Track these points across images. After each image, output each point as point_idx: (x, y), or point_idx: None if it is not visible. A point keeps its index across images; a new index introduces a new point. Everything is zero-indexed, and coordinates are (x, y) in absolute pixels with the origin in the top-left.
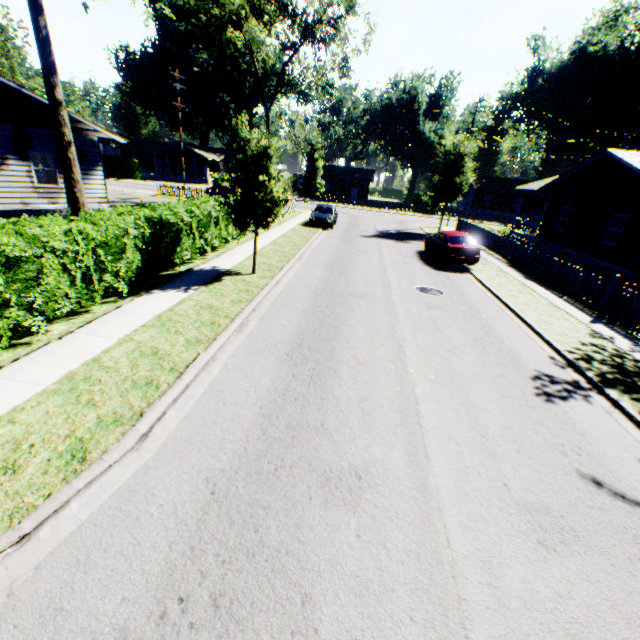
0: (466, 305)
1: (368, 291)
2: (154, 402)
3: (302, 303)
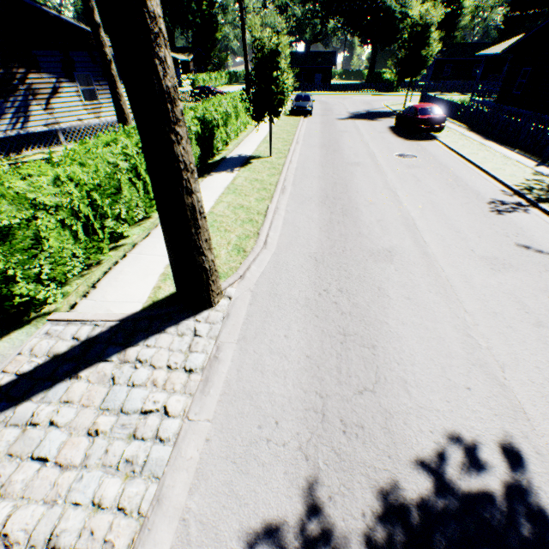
0: (436, 163)
1: (359, 161)
2: (260, 228)
3: (315, 173)
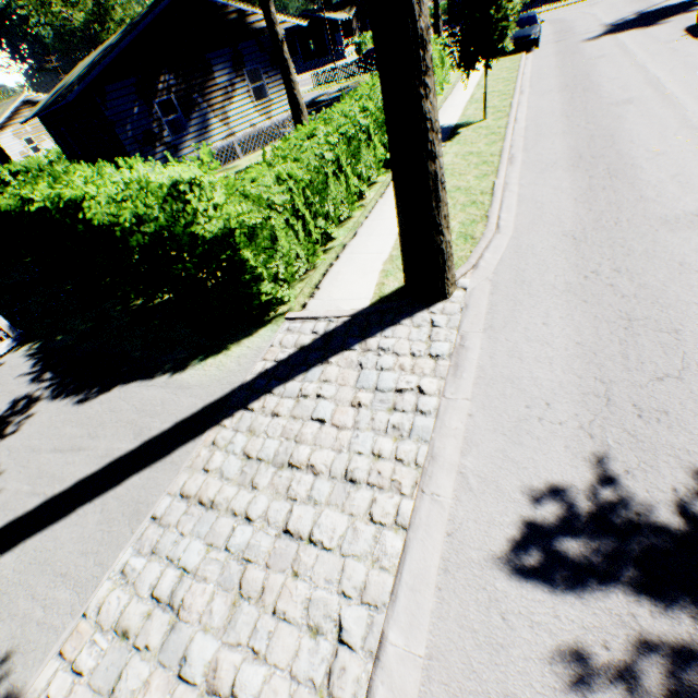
0: None
1: (631, 96)
2: (488, 211)
3: (556, 128)
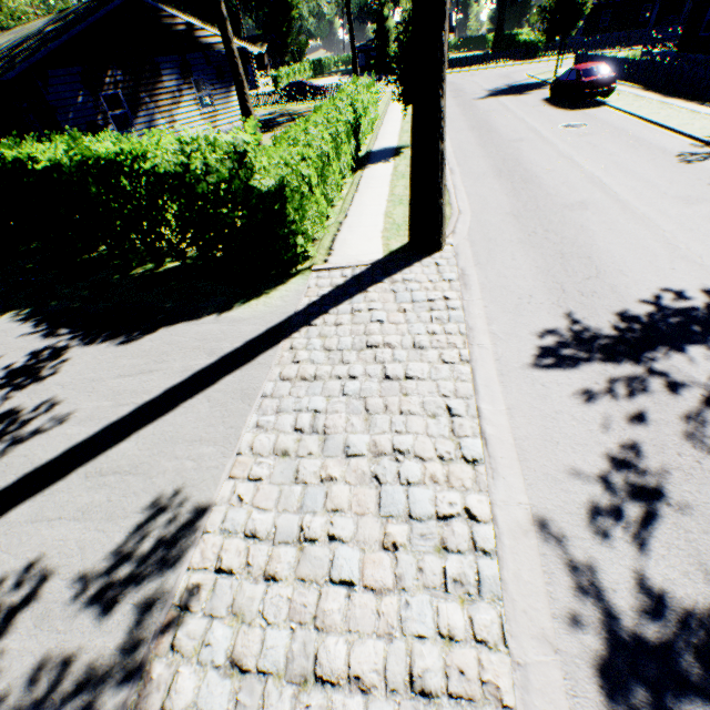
0: (611, 129)
1: (521, 137)
2: (449, 200)
3: (477, 153)
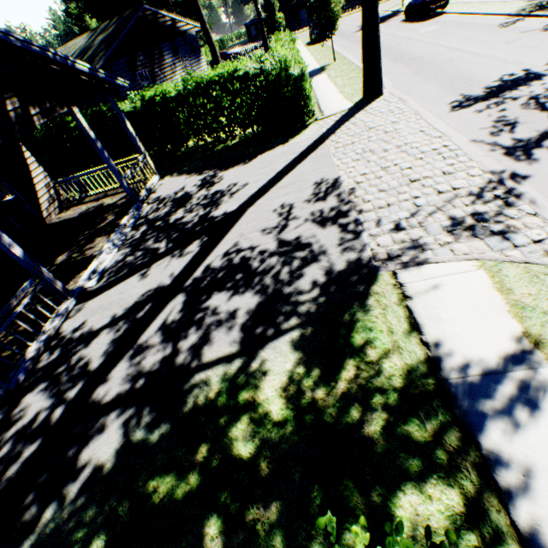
0: (453, 24)
1: (397, 43)
2: None
3: None
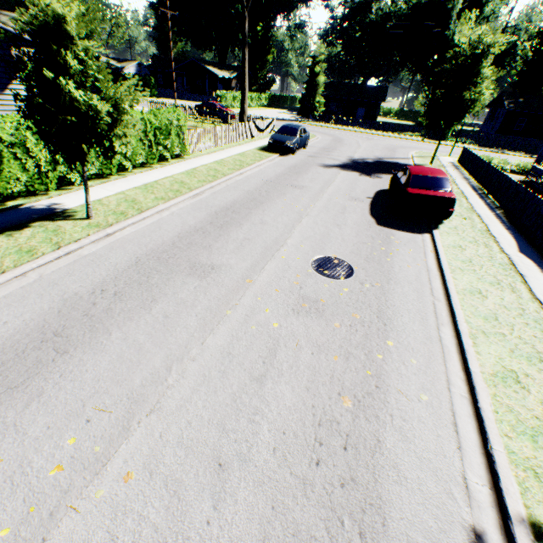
0: (374, 308)
1: (228, 261)
2: None
3: (88, 281)
